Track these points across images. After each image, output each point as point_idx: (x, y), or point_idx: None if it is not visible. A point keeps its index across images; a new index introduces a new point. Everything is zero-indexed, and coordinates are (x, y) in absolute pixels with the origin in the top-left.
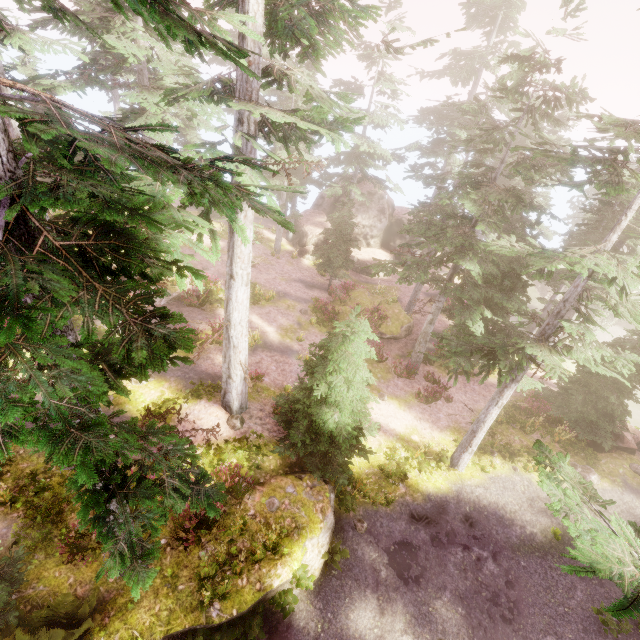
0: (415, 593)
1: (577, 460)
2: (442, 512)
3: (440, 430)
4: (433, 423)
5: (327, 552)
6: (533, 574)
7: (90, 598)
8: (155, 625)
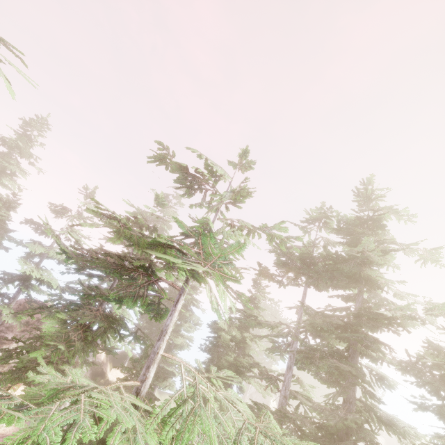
0: None
1: None
2: None
3: None
4: None
5: None
6: None
7: None
8: None
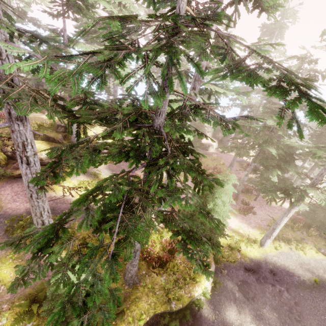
0: (253, 305)
1: (321, 246)
2: (259, 267)
3: (252, 228)
4: (248, 224)
5: (212, 282)
6: (307, 299)
7: (120, 295)
8: (149, 309)
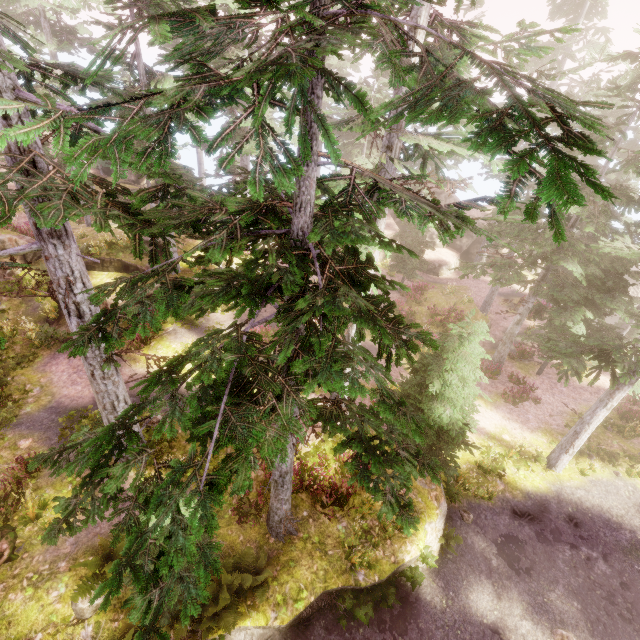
0: (528, 584)
1: None
2: (544, 510)
3: (531, 431)
4: (522, 424)
5: (442, 537)
6: None
7: (261, 553)
8: (315, 581)
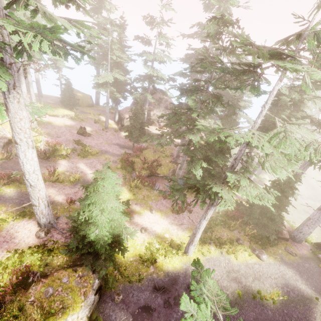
0: None
1: (257, 246)
2: (174, 283)
3: (182, 230)
4: (179, 226)
5: None
6: None
7: None
8: None
